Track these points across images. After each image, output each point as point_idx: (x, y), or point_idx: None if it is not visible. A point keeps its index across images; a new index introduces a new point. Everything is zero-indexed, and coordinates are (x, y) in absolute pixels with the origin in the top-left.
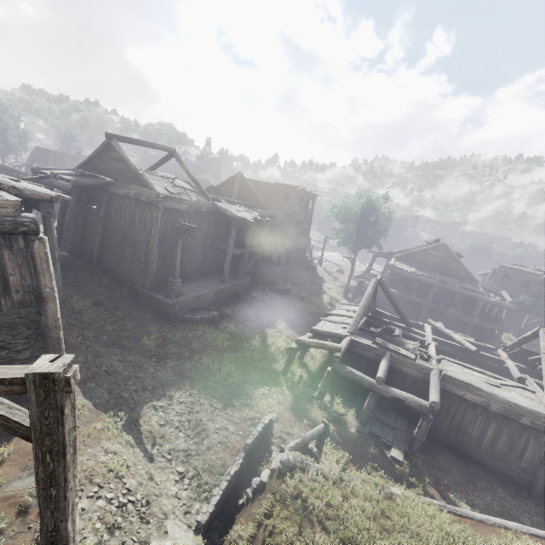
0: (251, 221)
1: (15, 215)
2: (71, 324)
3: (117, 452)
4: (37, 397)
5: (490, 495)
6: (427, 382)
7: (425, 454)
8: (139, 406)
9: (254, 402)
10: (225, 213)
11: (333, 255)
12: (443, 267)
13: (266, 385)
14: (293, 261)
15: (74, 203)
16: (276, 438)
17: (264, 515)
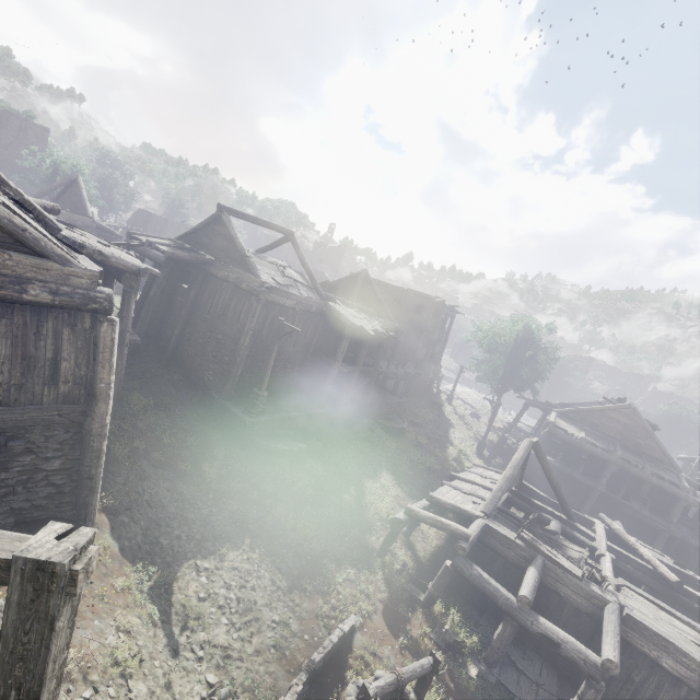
0: (370, 333)
1: (90, 287)
2: (121, 428)
3: (132, 631)
4: (22, 596)
5: None
6: (598, 621)
7: None
8: (177, 562)
9: (332, 590)
10: (339, 317)
11: (467, 391)
12: (627, 439)
13: (354, 566)
14: (414, 391)
15: (163, 278)
16: (356, 657)
17: None
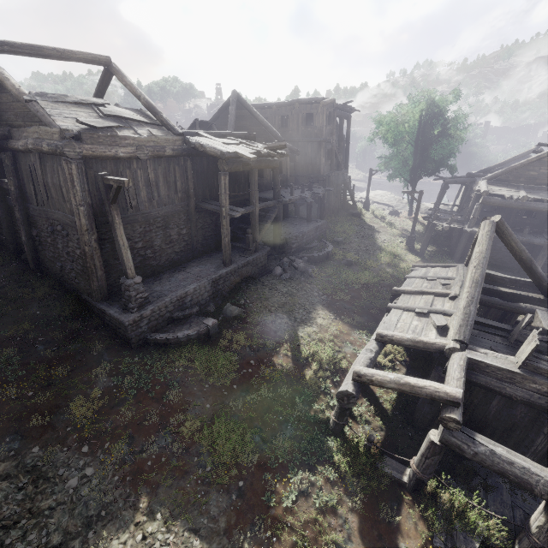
0: (249, 157)
1: None
2: None
3: None
4: None
5: None
6: None
7: None
8: None
9: (281, 529)
10: (204, 151)
11: (380, 193)
12: None
13: (306, 464)
14: (330, 210)
15: None
16: None
17: None
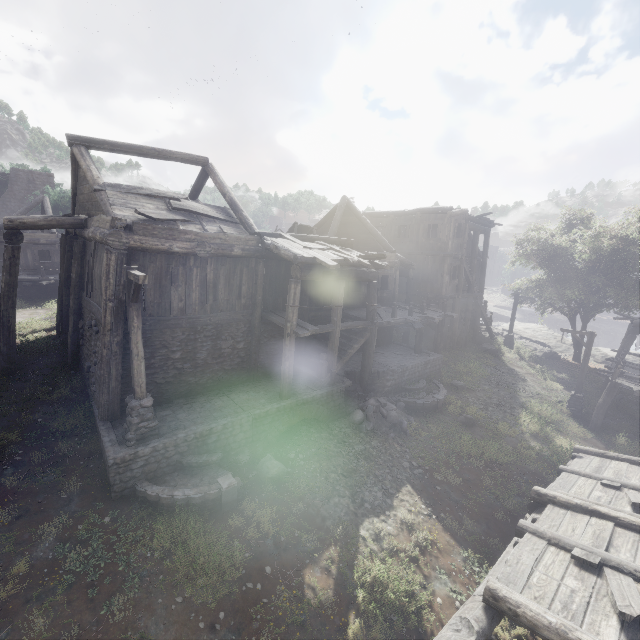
0: (328, 264)
1: None
2: None
3: None
4: None
5: None
6: None
7: None
8: None
9: None
10: (278, 254)
11: (532, 326)
12: None
13: None
14: (452, 340)
15: (11, 258)
16: None
17: None
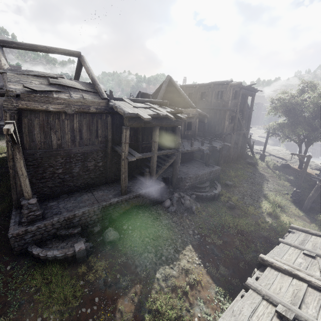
0: (143, 117)
1: None
2: None
3: None
4: None
5: None
6: None
7: None
8: None
9: None
10: (117, 111)
11: (277, 148)
12: None
13: None
14: (229, 158)
15: None
16: None
17: None
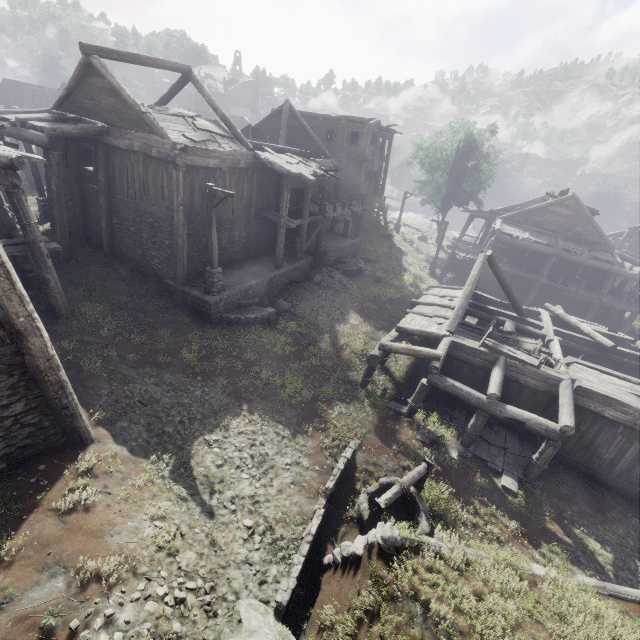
0: (310, 179)
1: None
2: (85, 342)
3: (166, 515)
4: None
5: (622, 527)
6: (553, 395)
7: (542, 479)
8: (188, 443)
9: (329, 426)
10: (272, 168)
11: (412, 216)
12: (567, 230)
13: (343, 401)
14: (363, 228)
15: (58, 165)
16: (360, 471)
17: (365, 609)
